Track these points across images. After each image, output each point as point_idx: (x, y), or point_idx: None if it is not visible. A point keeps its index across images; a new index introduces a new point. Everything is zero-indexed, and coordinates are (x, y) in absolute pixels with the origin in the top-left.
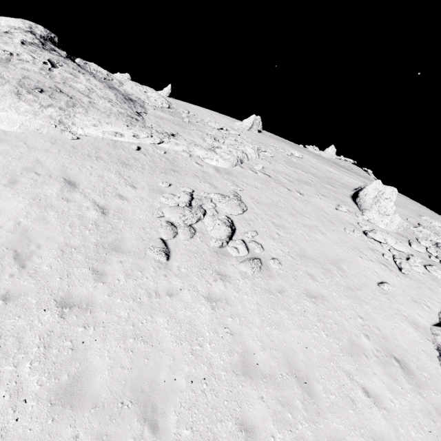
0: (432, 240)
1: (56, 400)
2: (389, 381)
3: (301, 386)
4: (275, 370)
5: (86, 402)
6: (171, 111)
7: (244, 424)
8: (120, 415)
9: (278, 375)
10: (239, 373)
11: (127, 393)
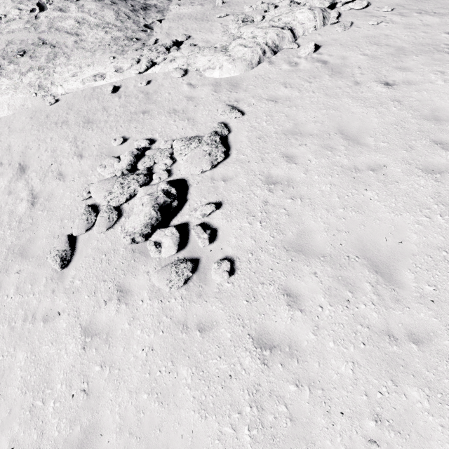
0: None
1: None
2: None
3: None
4: None
5: None
6: None
7: None
8: None
9: None
10: None
11: None
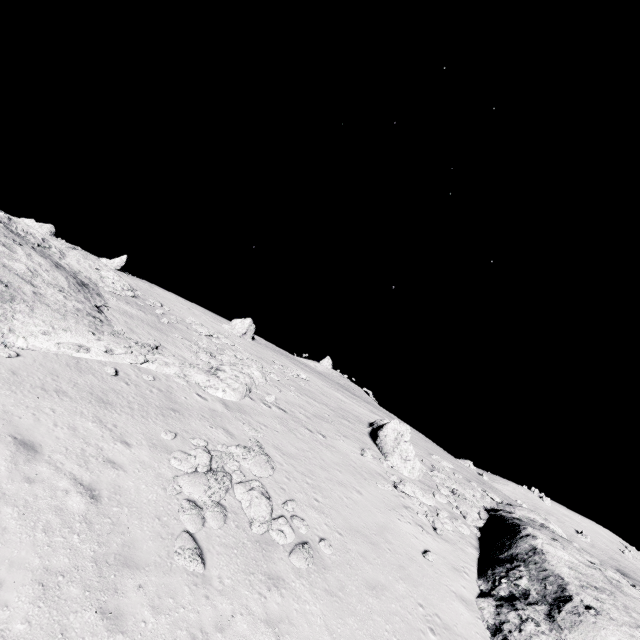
0: (448, 485)
1: None
2: None
3: None
4: None
5: None
6: (140, 304)
7: None
8: None
9: None
10: None
11: None
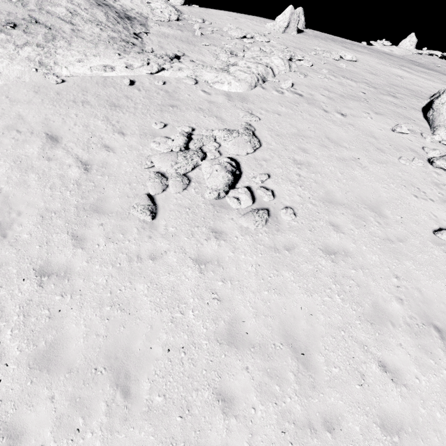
0: None
1: (35, 365)
2: (419, 354)
3: (297, 357)
4: (268, 339)
5: (61, 367)
6: (181, 24)
7: (222, 394)
8: (93, 380)
9: (270, 345)
10: (223, 342)
11: (101, 359)
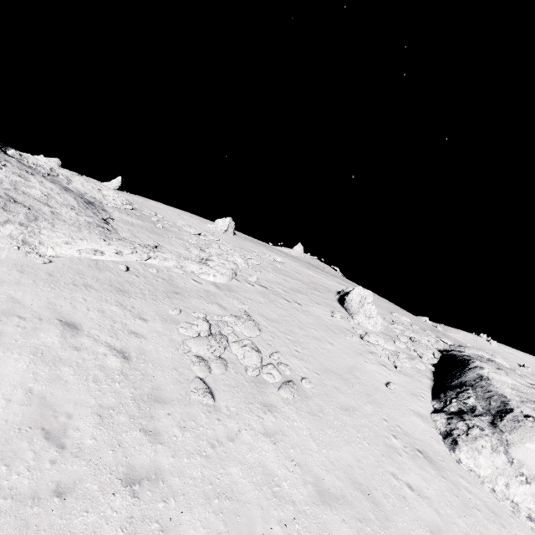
0: (406, 335)
1: None
2: (421, 472)
3: (367, 498)
4: (344, 490)
5: None
6: (138, 214)
7: None
8: None
9: (348, 494)
10: (319, 503)
11: None
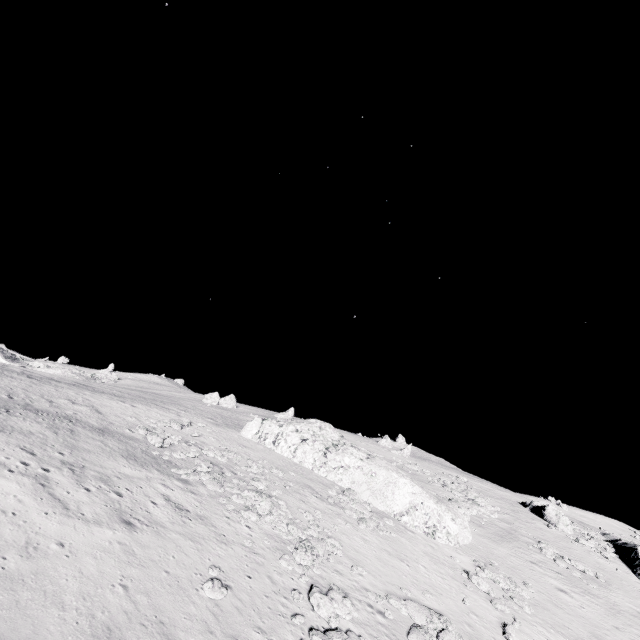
0: (583, 532)
1: None
2: None
3: None
4: None
5: None
6: None
7: None
8: None
9: None
10: None
11: None
